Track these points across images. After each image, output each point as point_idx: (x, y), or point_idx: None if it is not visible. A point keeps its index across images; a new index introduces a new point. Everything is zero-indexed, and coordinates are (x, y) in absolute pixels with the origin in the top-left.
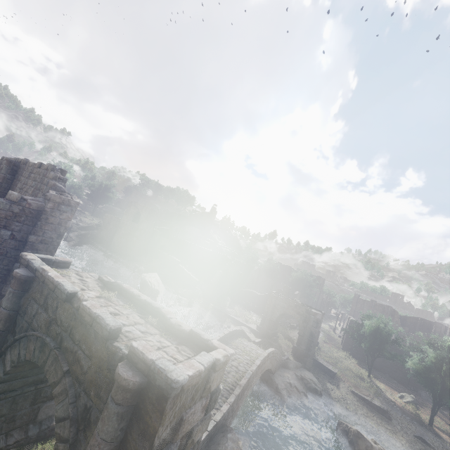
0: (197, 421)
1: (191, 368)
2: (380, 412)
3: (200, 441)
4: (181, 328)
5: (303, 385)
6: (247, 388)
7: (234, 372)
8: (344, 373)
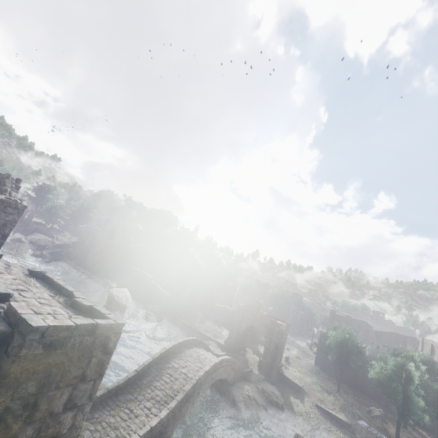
0: (73, 382)
1: (59, 322)
2: (344, 426)
3: (85, 411)
4: (82, 303)
5: (264, 398)
6: (193, 395)
7: (182, 379)
8: (311, 387)
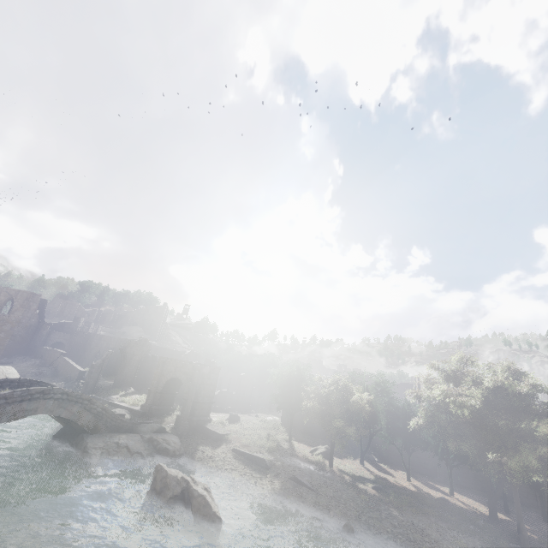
0: None
1: None
2: (258, 463)
3: None
4: None
5: (149, 447)
6: None
7: None
8: (245, 437)
